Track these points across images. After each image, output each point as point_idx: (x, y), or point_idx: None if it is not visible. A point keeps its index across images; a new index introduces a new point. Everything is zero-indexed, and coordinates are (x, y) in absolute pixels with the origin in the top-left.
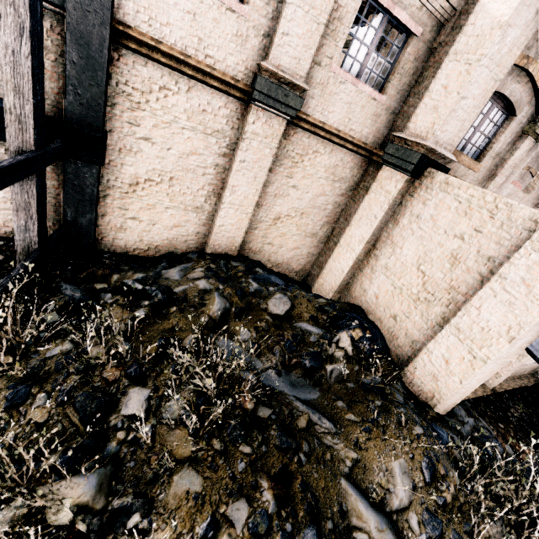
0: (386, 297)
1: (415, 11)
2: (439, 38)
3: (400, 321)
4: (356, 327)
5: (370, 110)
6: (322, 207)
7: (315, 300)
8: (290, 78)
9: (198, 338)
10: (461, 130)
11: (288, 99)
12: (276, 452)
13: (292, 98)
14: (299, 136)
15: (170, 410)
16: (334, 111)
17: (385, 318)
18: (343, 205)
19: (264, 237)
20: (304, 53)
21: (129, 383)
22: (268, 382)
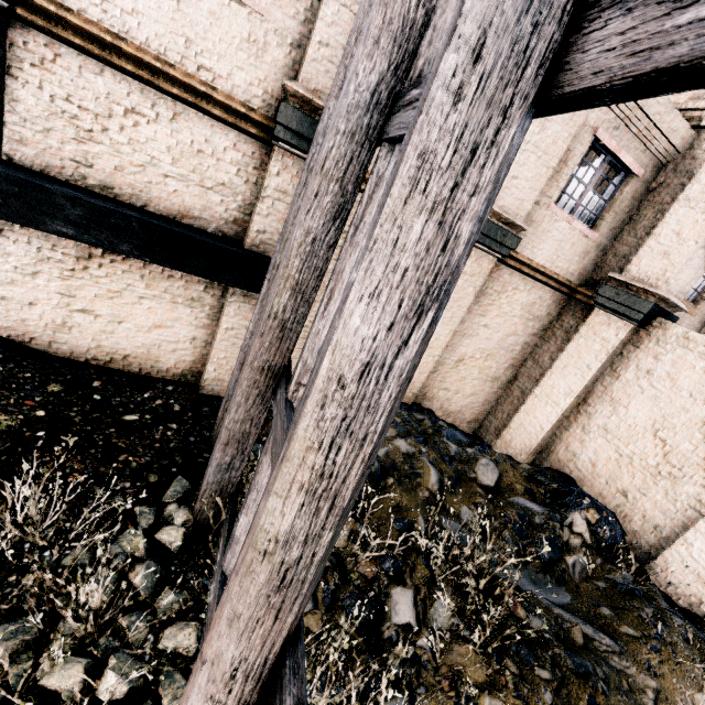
0: (608, 466)
1: (639, 153)
2: (659, 178)
3: (633, 498)
4: (589, 506)
5: (579, 247)
6: (510, 348)
7: (518, 465)
8: (512, 219)
9: (426, 520)
10: (694, 278)
11: (505, 239)
12: (574, 678)
13: (510, 237)
14: (501, 273)
15: (438, 618)
16: (544, 248)
17: (609, 493)
18: (532, 346)
19: (442, 381)
20: (528, 194)
21: (388, 581)
22: (516, 580)
